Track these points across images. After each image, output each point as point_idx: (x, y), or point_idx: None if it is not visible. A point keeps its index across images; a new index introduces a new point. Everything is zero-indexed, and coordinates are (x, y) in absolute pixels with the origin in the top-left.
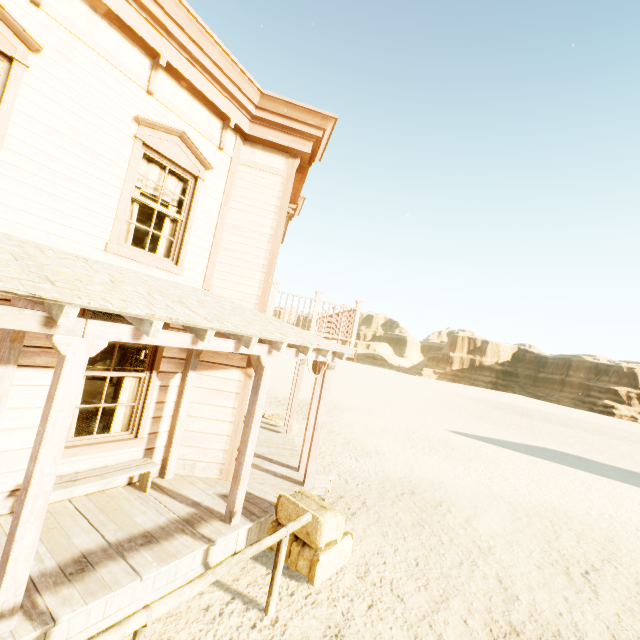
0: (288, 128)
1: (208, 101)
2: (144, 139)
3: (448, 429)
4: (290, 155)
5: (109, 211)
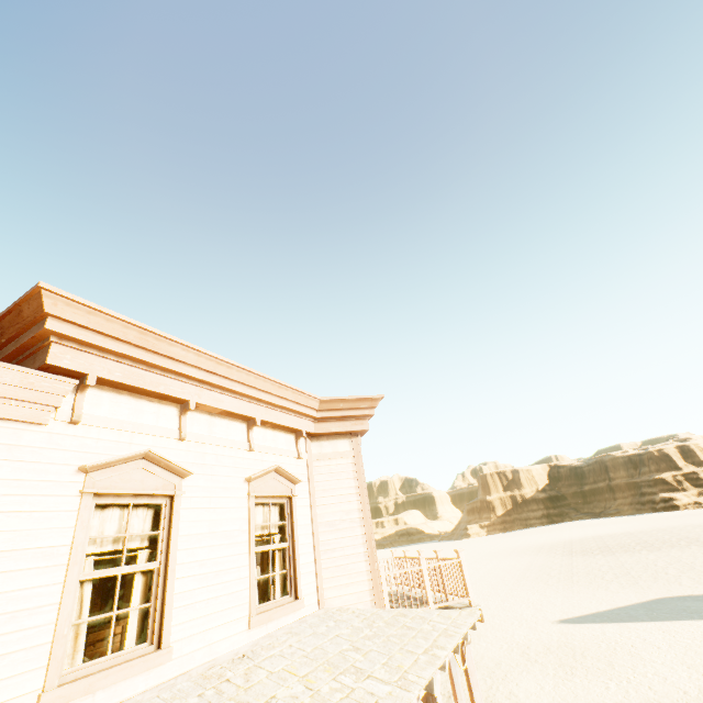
0: (346, 416)
1: (286, 427)
2: (256, 493)
3: (555, 620)
4: (351, 435)
5: (244, 582)
